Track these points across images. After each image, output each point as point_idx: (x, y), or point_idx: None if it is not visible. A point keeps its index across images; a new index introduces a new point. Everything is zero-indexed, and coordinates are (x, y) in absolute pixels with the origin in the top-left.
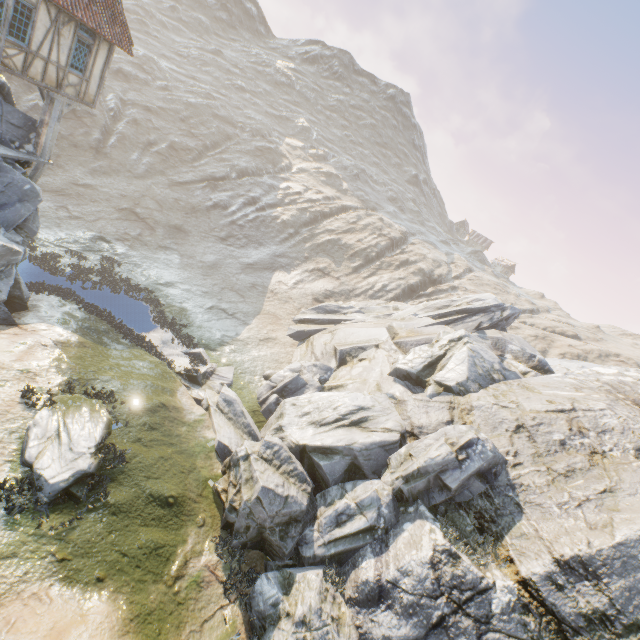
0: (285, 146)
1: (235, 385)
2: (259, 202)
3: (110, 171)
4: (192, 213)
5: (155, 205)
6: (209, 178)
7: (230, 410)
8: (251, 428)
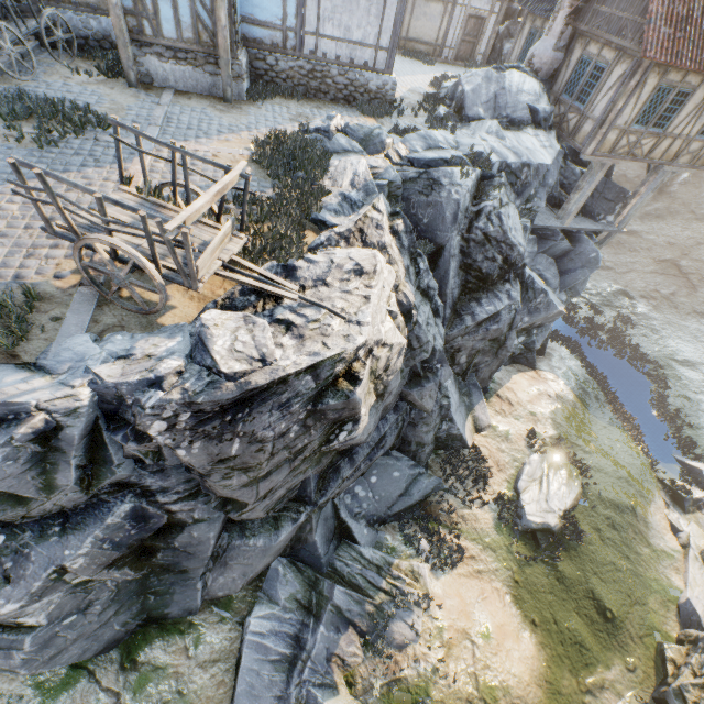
0: None
1: None
2: None
3: (665, 213)
4: None
5: None
6: None
7: None
8: None
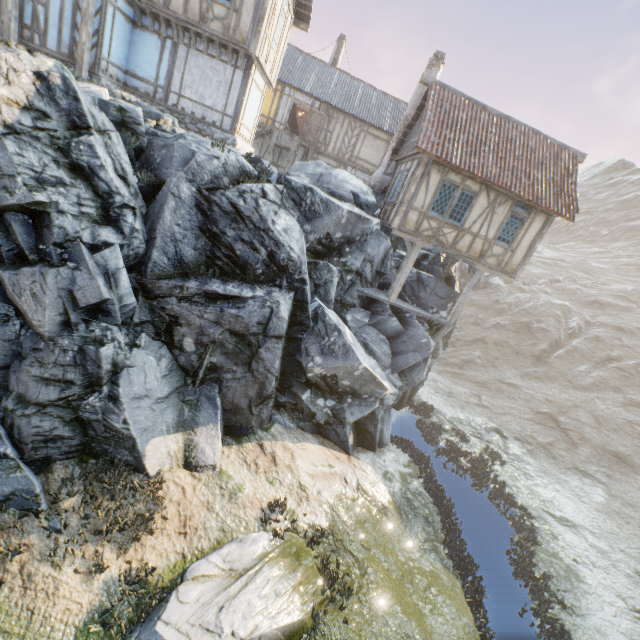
0: None
1: None
2: None
3: (543, 377)
4: None
5: (589, 419)
6: None
7: None
8: None
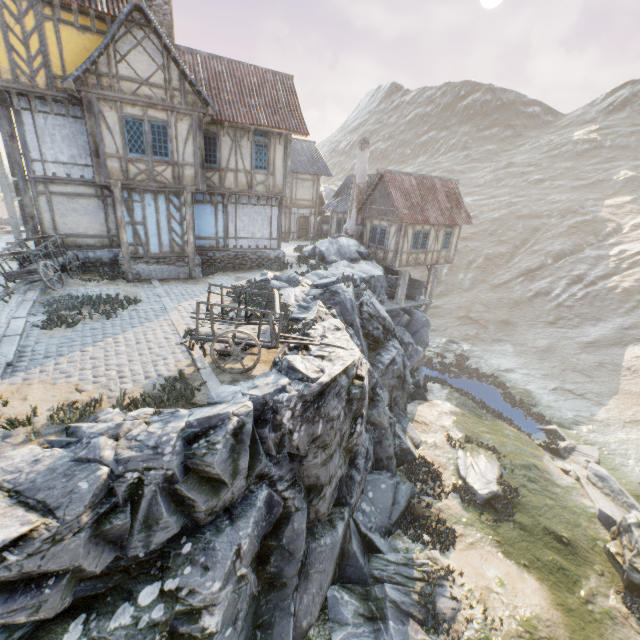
0: (605, 210)
1: (603, 464)
2: (585, 278)
3: (446, 292)
4: (515, 306)
5: (482, 308)
6: (524, 272)
7: (604, 485)
8: (636, 509)
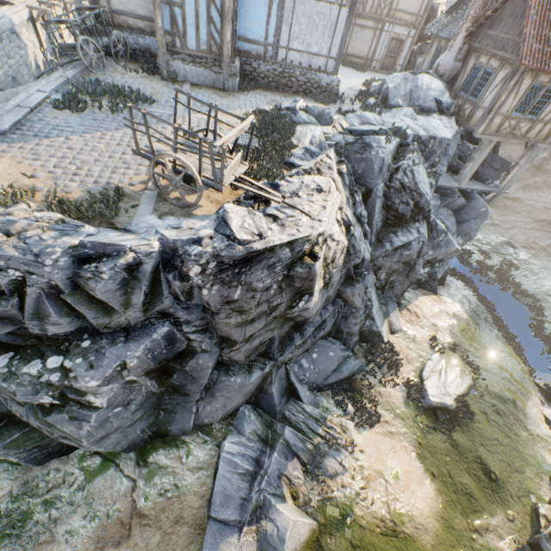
0: None
1: None
2: None
3: (542, 185)
4: None
5: None
6: None
7: None
8: None
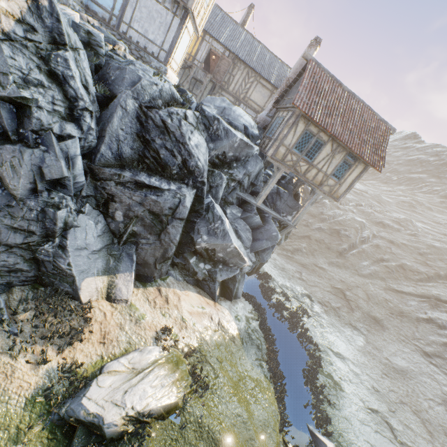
0: None
1: None
2: None
3: (341, 265)
4: (397, 315)
5: (363, 295)
6: (431, 297)
7: None
8: None
